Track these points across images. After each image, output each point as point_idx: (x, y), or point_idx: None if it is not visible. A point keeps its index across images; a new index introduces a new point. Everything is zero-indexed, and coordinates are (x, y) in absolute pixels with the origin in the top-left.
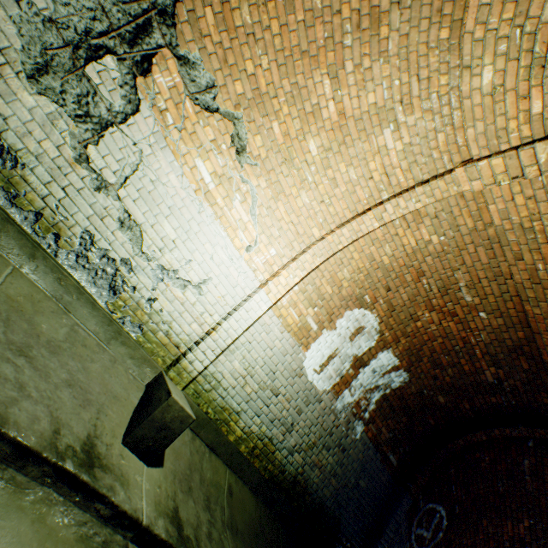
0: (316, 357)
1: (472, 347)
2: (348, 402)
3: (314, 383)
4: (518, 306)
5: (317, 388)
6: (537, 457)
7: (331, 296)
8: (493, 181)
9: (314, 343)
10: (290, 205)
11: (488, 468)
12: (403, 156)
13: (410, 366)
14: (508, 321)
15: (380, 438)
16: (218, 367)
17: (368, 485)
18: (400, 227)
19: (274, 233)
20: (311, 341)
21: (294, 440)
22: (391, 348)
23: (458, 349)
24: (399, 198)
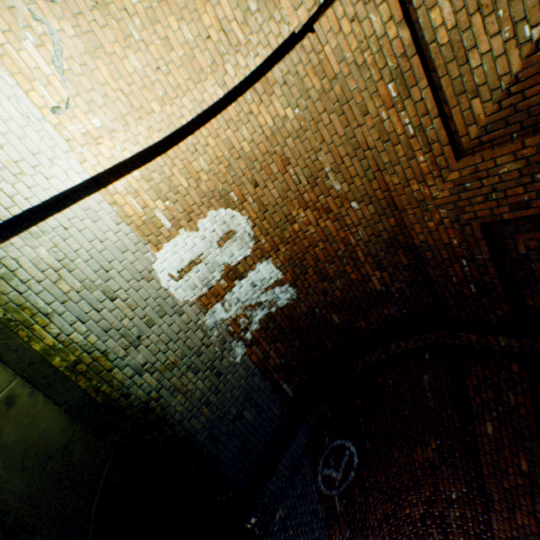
0: (172, 260)
1: (354, 249)
2: (221, 318)
3: (171, 291)
4: (383, 185)
5: (175, 297)
6: (434, 369)
7: (188, 191)
8: (314, 1)
9: (168, 244)
10: (117, 69)
11: (393, 393)
12: (235, 3)
13: (296, 279)
14: (378, 207)
15: (269, 364)
16: (11, 252)
17: (256, 417)
18: (253, 102)
19: (97, 100)
20: (163, 240)
21: (143, 357)
22: (271, 259)
23: (342, 255)
24: (237, 54)
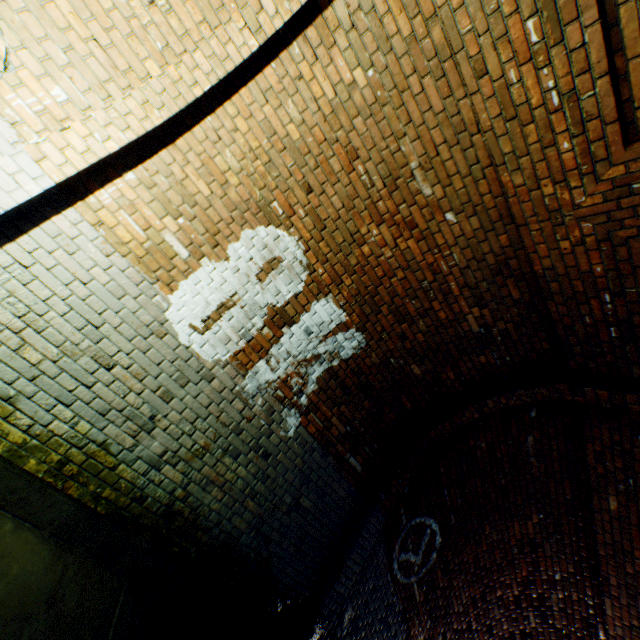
0: (193, 305)
1: (445, 279)
2: (266, 380)
3: (195, 348)
4: (495, 187)
5: (201, 357)
6: (542, 430)
7: (211, 201)
8: None
9: (186, 281)
10: (83, 2)
11: (486, 458)
12: None
13: (365, 322)
14: (485, 220)
15: (331, 435)
16: None
17: (317, 503)
18: (303, 60)
19: (55, 55)
20: (178, 276)
21: (160, 445)
22: (332, 295)
23: (428, 287)
24: None
